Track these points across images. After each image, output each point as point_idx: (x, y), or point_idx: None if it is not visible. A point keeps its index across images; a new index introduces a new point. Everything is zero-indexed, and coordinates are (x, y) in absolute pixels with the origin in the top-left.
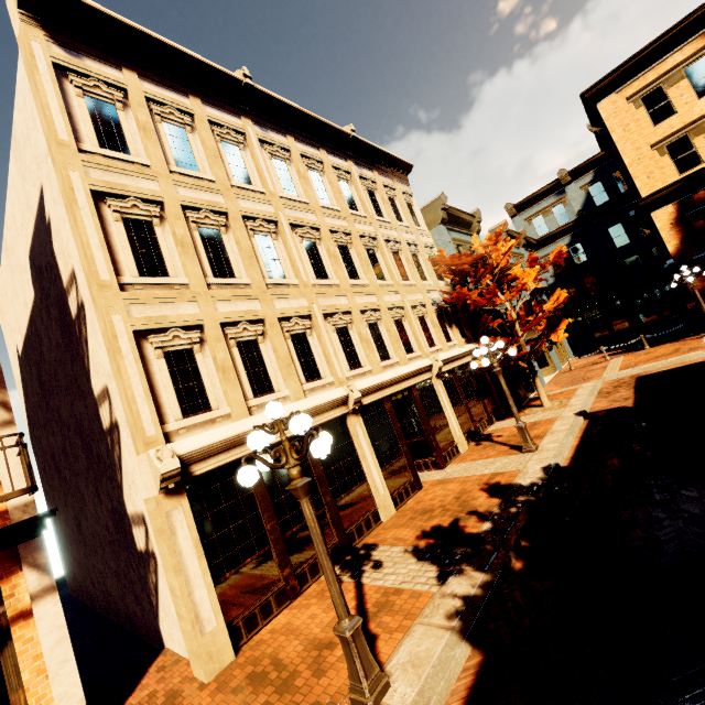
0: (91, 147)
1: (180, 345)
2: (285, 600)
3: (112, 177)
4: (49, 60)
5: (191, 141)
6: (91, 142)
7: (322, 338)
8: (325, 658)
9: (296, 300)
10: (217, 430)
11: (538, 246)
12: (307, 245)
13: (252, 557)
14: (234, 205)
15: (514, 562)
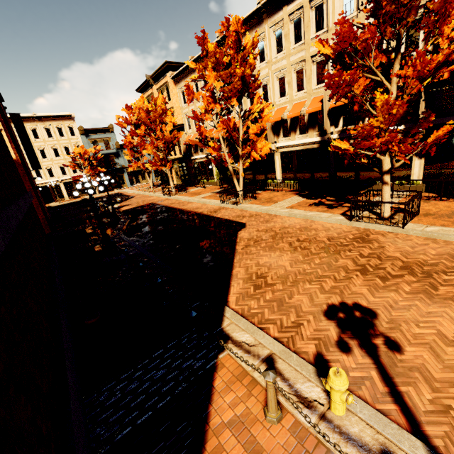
0: None
1: None
2: None
3: None
4: None
5: None
6: None
7: None
8: None
9: None
10: None
11: None
12: None
13: None
14: None
15: None
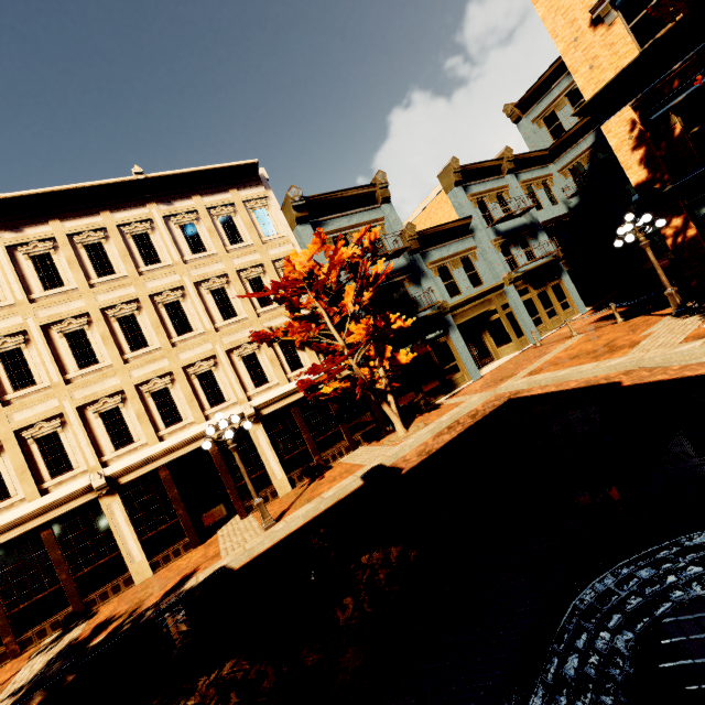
0: None
1: None
2: (7, 659)
3: None
4: None
5: None
6: None
7: (72, 433)
8: None
9: (44, 404)
10: None
11: (553, 155)
12: (73, 335)
13: None
14: None
15: (39, 700)
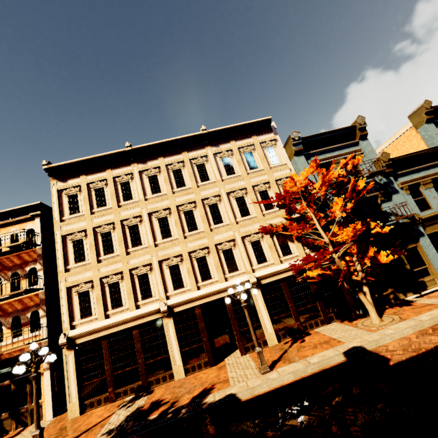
0: (66, 217)
1: (84, 289)
2: (108, 401)
3: (70, 227)
4: (56, 190)
5: (105, 192)
6: (67, 214)
7: (154, 275)
8: (68, 436)
9: (144, 256)
10: (87, 326)
11: None
12: (161, 220)
13: (97, 379)
14: (117, 217)
15: None
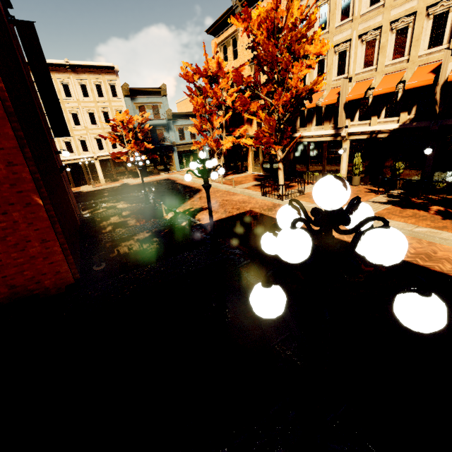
0: None
1: None
2: None
3: None
4: None
5: None
6: None
7: None
8: None
9: None
10: None
11: None
12: None
13: None
14: None
15: None
